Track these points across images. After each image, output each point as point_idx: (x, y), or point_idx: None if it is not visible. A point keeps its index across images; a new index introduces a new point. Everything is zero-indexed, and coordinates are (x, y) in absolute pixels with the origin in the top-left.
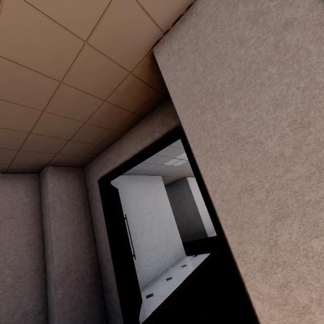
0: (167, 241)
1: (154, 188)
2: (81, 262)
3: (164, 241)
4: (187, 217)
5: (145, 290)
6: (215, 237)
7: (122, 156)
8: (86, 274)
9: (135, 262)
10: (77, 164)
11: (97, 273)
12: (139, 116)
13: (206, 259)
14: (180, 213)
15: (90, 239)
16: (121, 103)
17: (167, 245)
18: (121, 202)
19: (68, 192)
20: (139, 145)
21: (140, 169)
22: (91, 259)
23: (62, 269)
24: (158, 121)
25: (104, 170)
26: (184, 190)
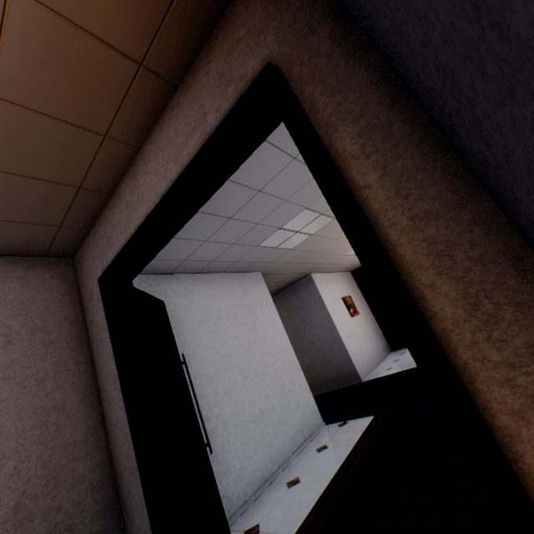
0: (283, 399)
1: (249, 297)
2: (64, 485)
3: (278, 400)
4: (319, 348)
5: (243, 516)
6: (376, 381)
7: (140, 208)
8: (79, 513)
9: (216, 456)
10: (51, 249)
11: (112, 505)
12: (161, 78)
13: (367, 432)
14: (305, 342)
15: (92, 422)
16: (76, 4)
17: (285, 407)
18: (178, 330)
19: (27, 315)
20: (173, 164)
21: (214, 258)
22: (95, 471)
23: (2, 515)
24: (212, 79)
25: (108, 253)
26: (309, 299)
